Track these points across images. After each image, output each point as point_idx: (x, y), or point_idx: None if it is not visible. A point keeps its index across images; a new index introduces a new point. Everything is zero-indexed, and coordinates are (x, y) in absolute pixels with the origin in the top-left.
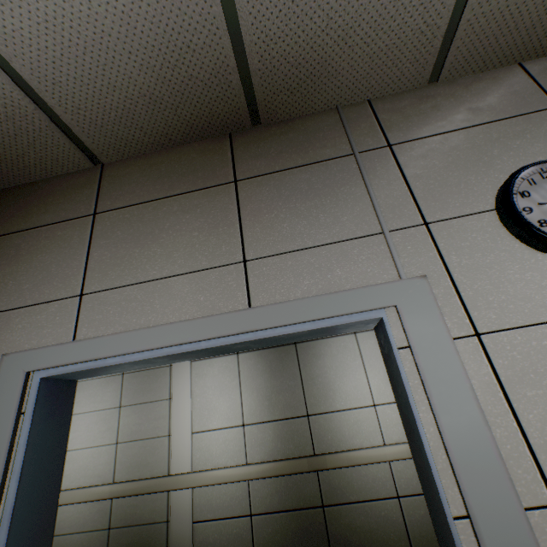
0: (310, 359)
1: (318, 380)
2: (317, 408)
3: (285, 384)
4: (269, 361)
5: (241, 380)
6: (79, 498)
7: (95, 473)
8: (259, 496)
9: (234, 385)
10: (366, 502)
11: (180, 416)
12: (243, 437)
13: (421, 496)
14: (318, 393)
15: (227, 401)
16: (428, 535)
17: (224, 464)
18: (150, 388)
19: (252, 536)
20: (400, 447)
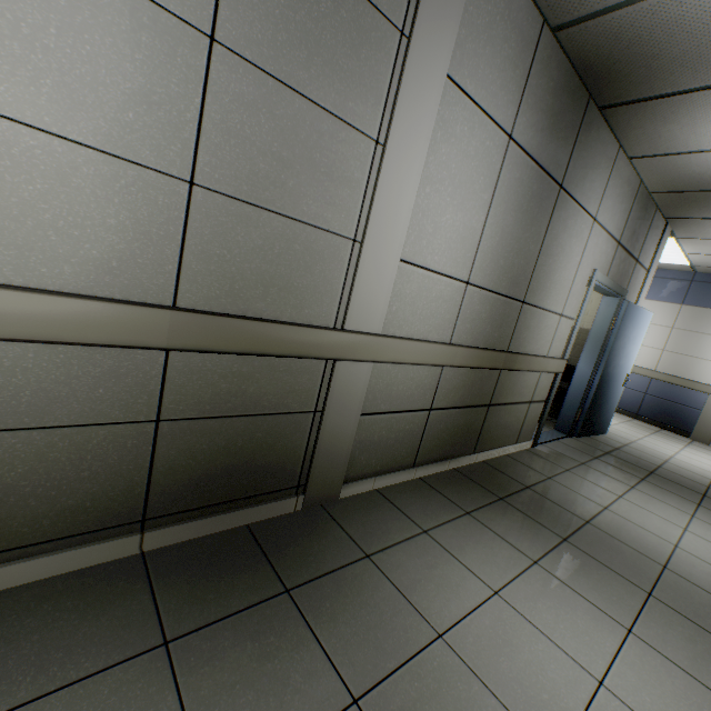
0: (558, 225)
1: (549, 261)
2: (533, 297)
3: (528, 245)
4: (532, 192)
5: (494, 200)
6: (8, 326)
7: (82, 251)
8: (446, 388)
9: (483, 203)
10: (514, 404)
11: (392, 208)
12: (460, 302)
13: (540, 403)
14: (541, 278)
15: (465, 227)
16: (528, 431)
17: (425, 336)
18: (334, 59)
19: (423, 433)
20: (556, 362)
